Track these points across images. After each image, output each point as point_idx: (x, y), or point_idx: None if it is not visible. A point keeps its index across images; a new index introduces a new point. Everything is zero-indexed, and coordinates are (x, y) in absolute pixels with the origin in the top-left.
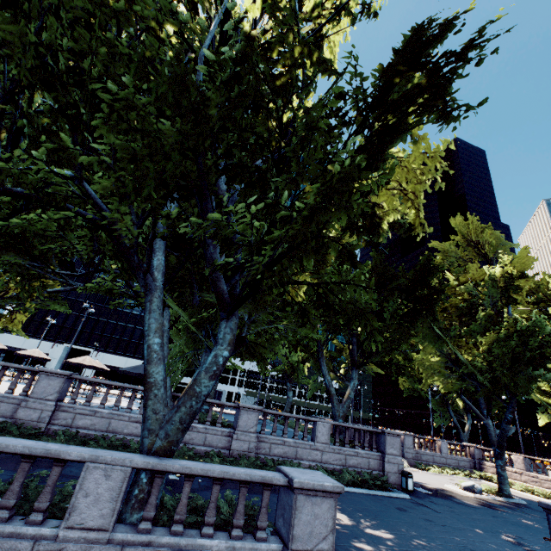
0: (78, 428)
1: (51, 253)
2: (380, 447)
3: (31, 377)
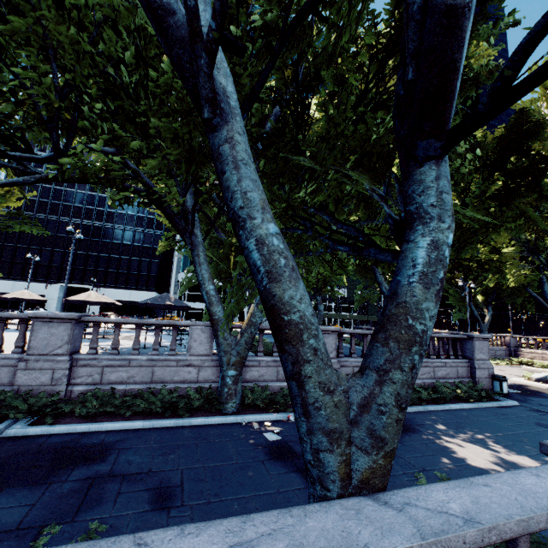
0: (112, 384)
1: None
2: (464, 353)
3: (21, 327)
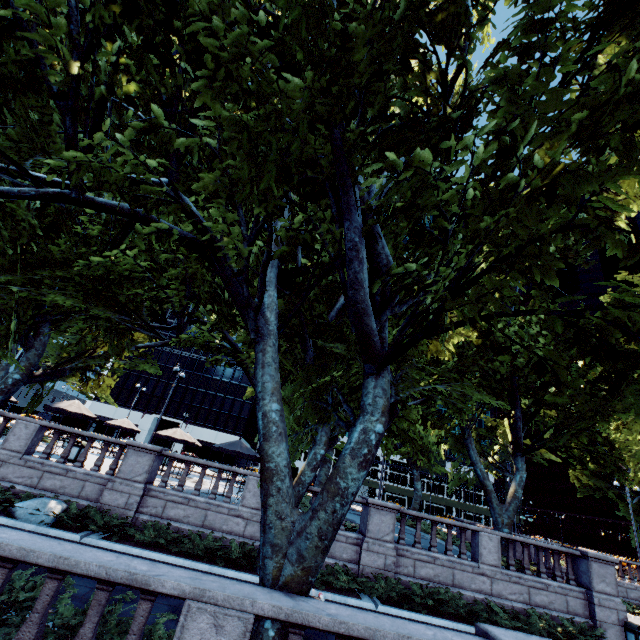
0: (170, 519)
1: (140, 297)
2: (580, 578)
3: (118, 452)
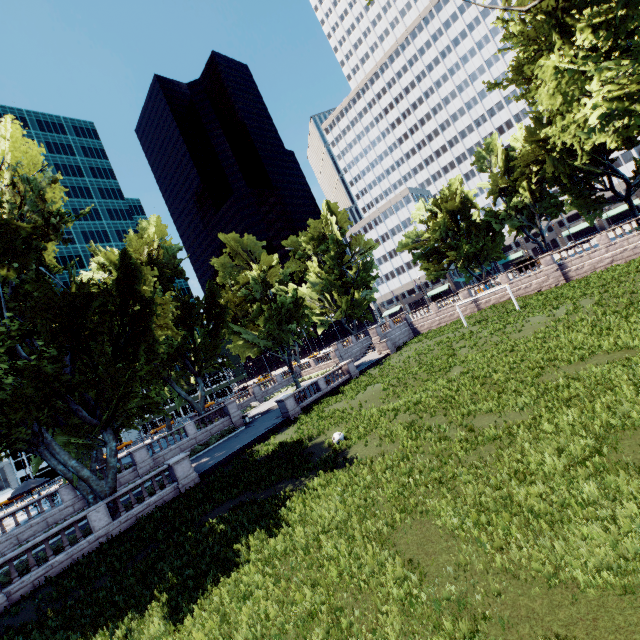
0: (26, 540)
1: None
2: (227, 413)
3: None
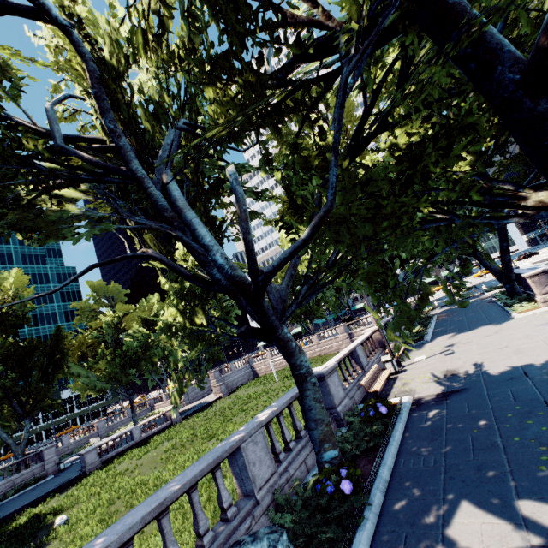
0: None
1: None
2: (43, 459)
3: None
